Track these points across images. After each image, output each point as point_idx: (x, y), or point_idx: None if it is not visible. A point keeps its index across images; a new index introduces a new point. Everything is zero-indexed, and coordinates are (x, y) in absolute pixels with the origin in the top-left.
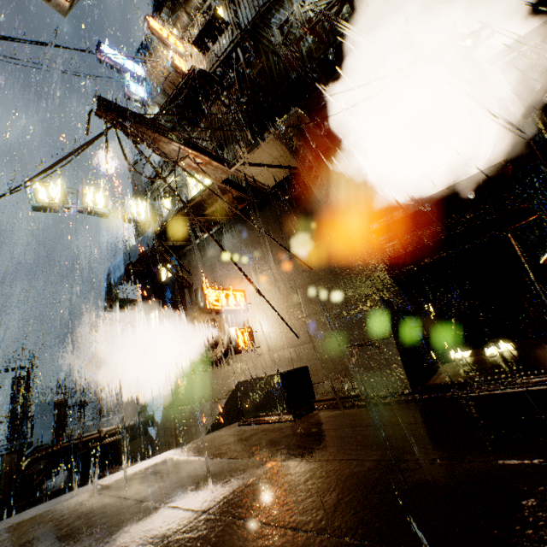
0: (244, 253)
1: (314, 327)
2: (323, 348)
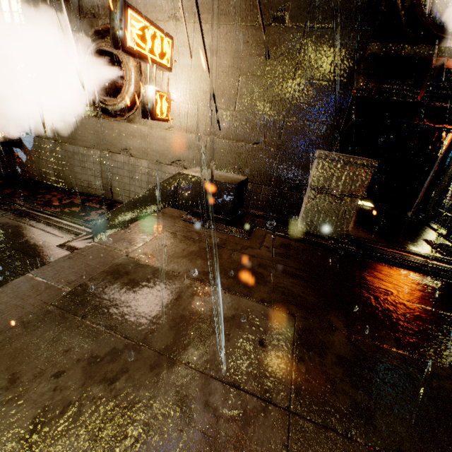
0: None
1: (240, 127)
2: (241, 150)
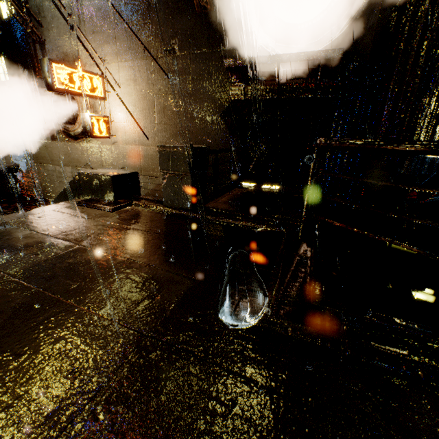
0: (105, 27)
1: (162, 135)
2: None
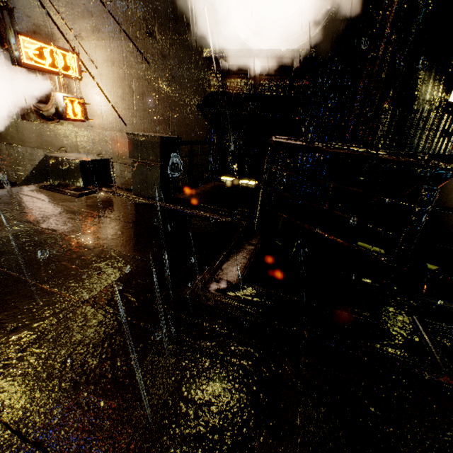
0: (81, 0)
1: (140, 122)
2: None
